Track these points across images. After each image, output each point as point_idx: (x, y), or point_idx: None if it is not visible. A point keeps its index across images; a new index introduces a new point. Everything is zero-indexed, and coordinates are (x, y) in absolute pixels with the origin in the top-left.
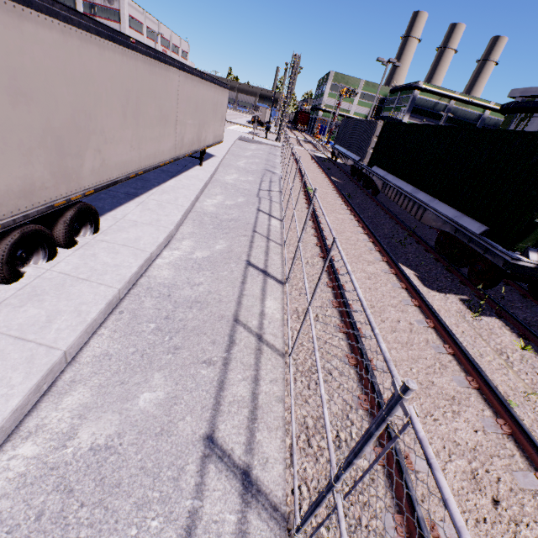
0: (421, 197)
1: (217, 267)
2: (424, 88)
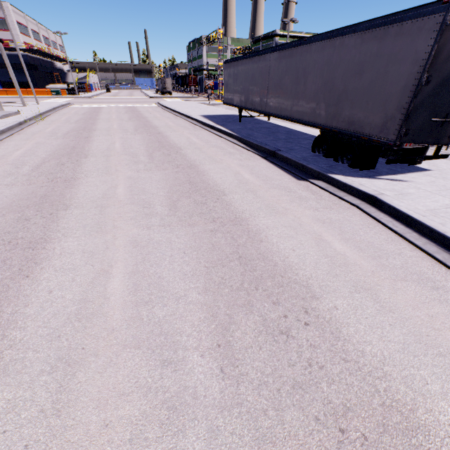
0: None
1: None
2: (282, 35)
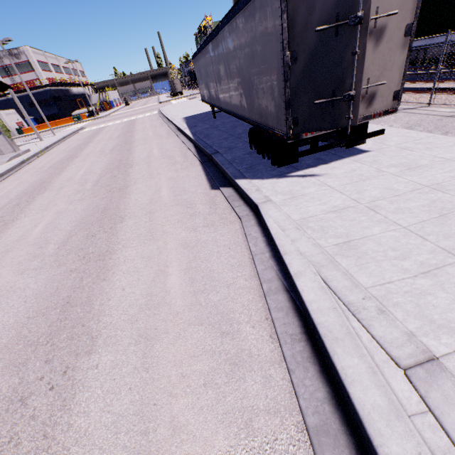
0: (417, 44)
1: (380, 121)
2: None
